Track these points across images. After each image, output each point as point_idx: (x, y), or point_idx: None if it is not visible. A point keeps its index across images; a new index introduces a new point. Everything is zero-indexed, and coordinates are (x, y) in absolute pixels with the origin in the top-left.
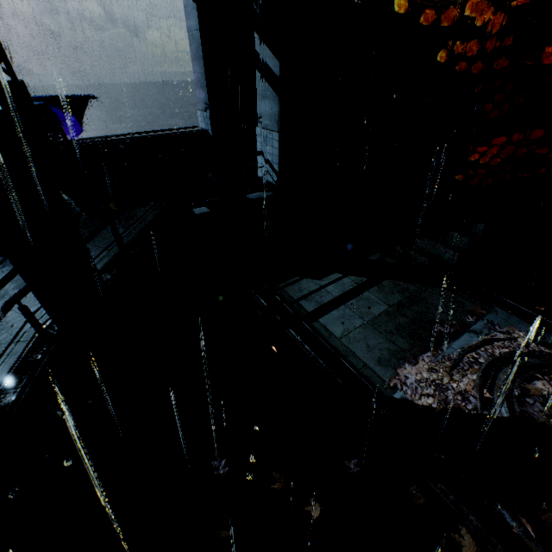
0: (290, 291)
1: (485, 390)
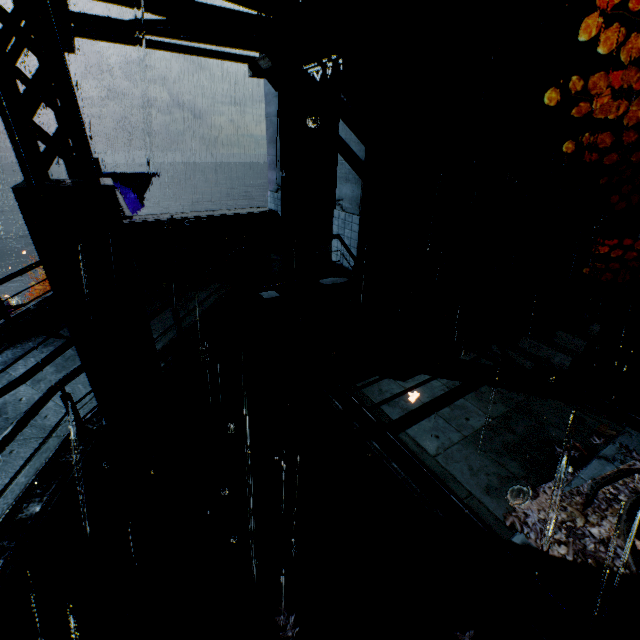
0: (369, 392)
1: (636, 540)
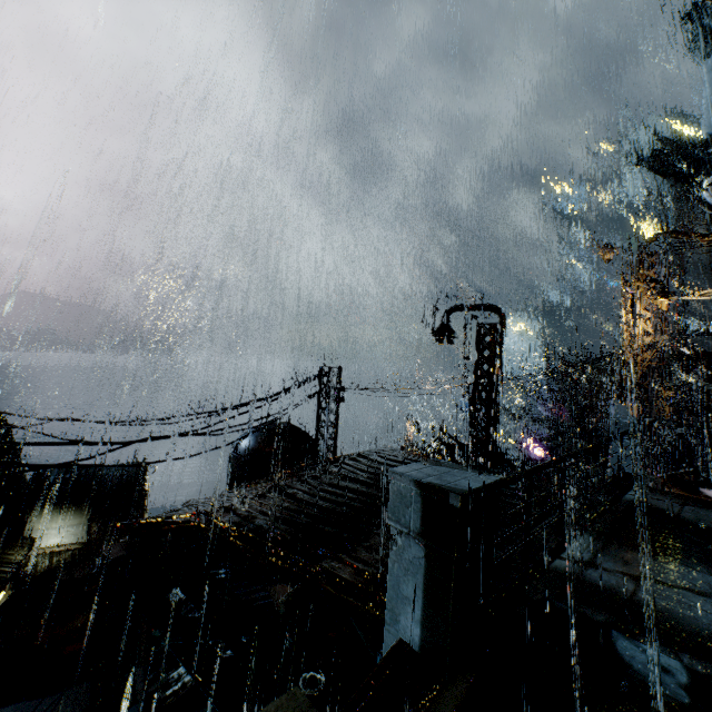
0: None
1: None
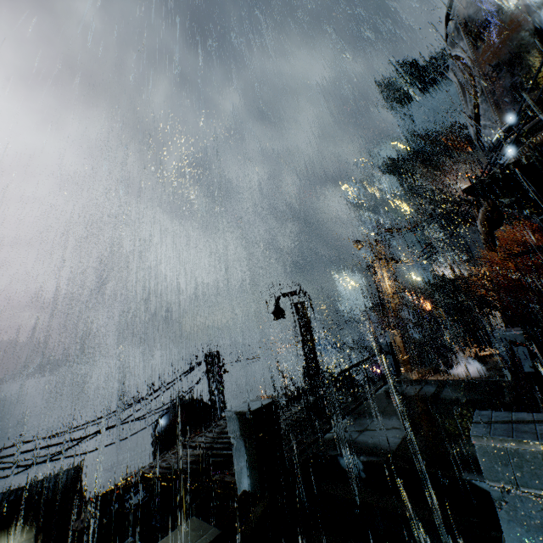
0: None
1: None
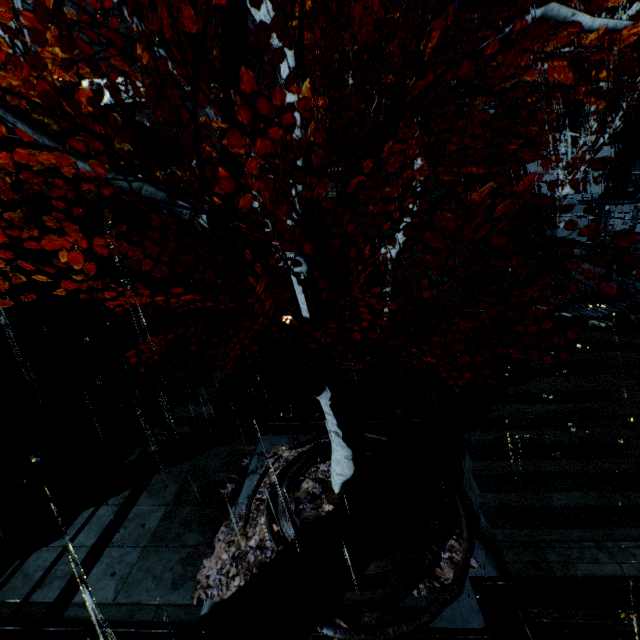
0: (7, 594)
1: (274, 525)
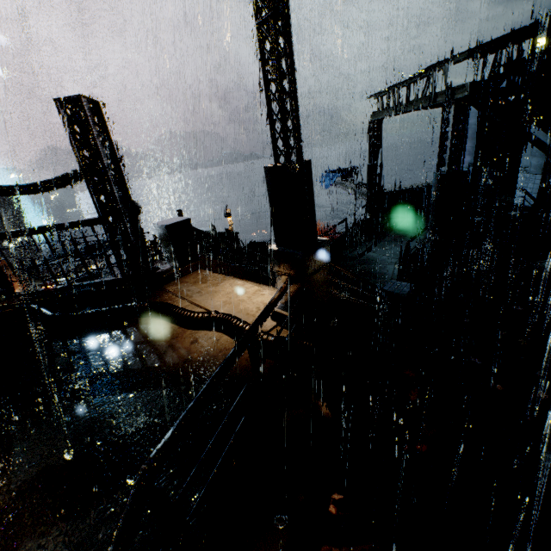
0: (545, 264)
1: None
